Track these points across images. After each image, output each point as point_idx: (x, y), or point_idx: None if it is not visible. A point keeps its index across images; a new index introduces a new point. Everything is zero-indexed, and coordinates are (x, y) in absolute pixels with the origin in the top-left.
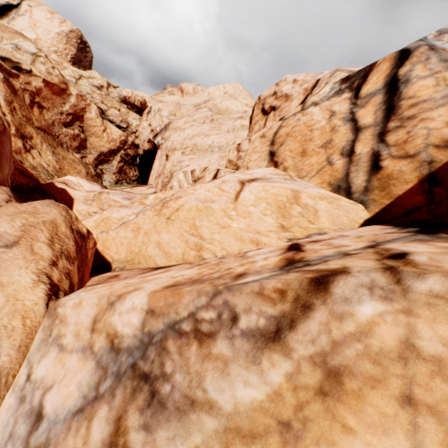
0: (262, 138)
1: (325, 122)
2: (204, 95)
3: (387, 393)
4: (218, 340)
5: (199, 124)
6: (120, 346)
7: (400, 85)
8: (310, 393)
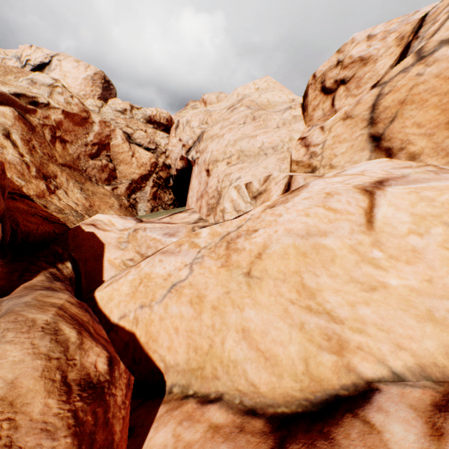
0: (348, 120)
1: None
2: (232, 98)
3: None
4: None
5: (239, 125)
6: None
7: None
8: None
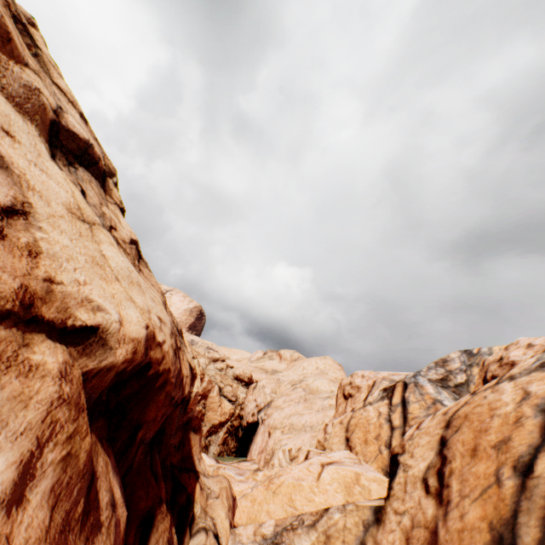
0: (341, 424)
1: (376, 419)
2: (299, 368)
3: (340, 540)
4: (298, 528)
5: (295, 403)
6: (266, 537)
7: (406, 403)
8: (322, 543)
